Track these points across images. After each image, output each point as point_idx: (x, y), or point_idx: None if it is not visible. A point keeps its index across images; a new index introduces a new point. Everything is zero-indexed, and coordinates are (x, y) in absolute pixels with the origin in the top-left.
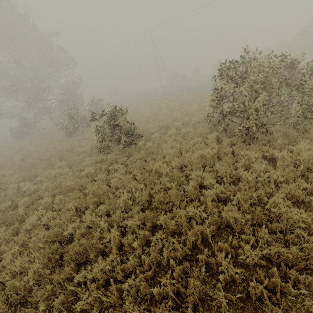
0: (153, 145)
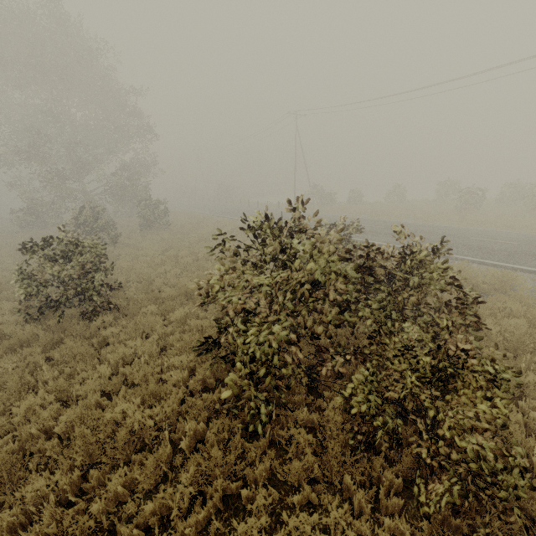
0: (121, 334)
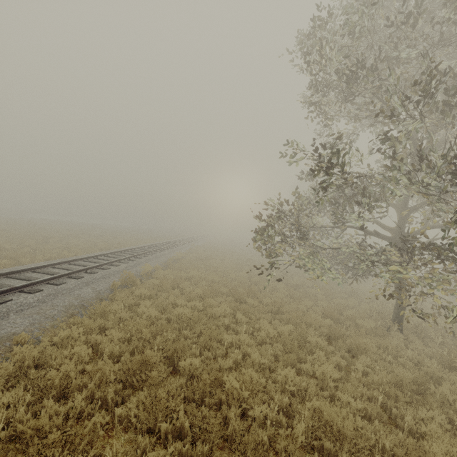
0: None
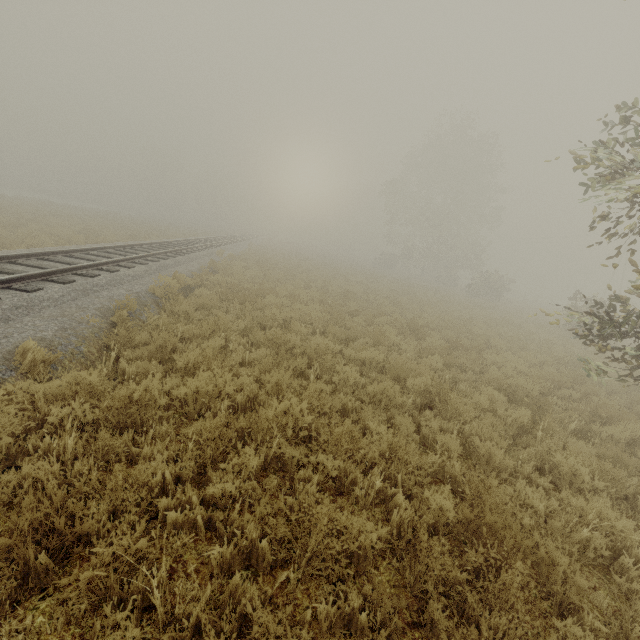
0: None
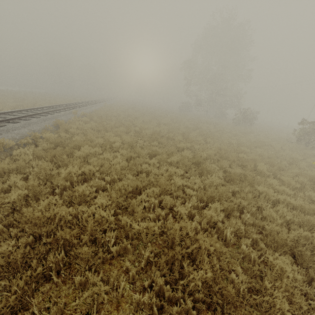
0: None
